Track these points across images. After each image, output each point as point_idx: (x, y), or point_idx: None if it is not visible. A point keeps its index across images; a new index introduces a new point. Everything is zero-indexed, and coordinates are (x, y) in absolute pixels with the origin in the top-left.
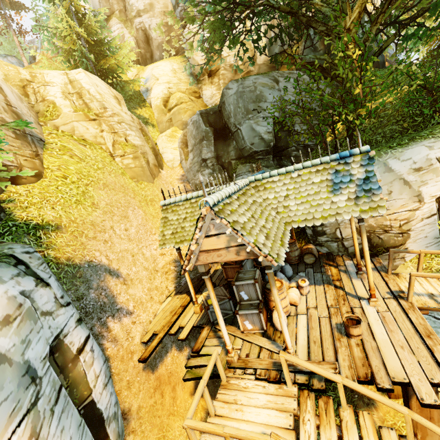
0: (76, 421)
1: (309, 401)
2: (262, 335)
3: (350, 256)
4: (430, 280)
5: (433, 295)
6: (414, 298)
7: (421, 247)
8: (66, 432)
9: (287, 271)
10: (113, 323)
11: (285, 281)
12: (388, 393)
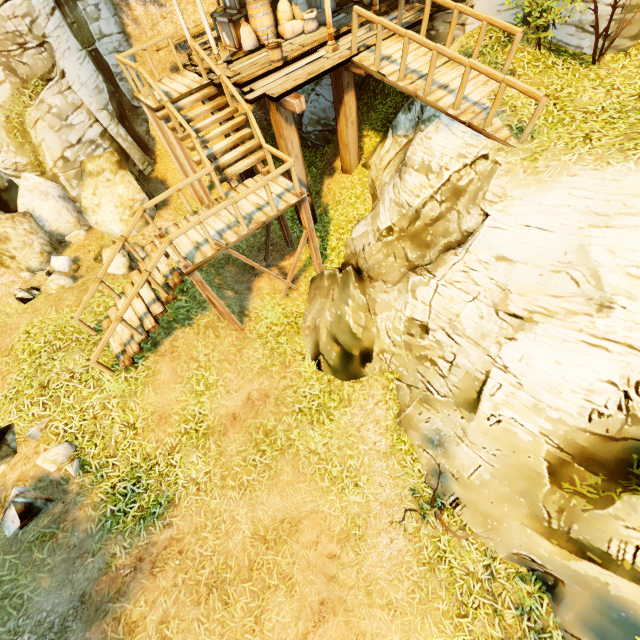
0: (76, 44)
1: (207, 90)
2: (232, 53)
3: (415, 6)
4: (419, 49)
5: (388, 59)
6: (366, 55)
7: (491, 11)
8: (63, 40)
9: (322, 3)
10: (135, 3)
11: (300, 10)
12: (341, 167)
